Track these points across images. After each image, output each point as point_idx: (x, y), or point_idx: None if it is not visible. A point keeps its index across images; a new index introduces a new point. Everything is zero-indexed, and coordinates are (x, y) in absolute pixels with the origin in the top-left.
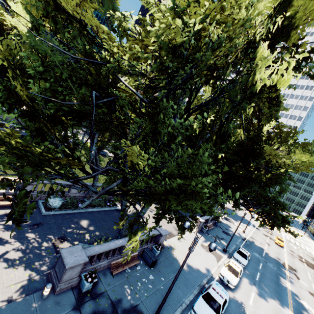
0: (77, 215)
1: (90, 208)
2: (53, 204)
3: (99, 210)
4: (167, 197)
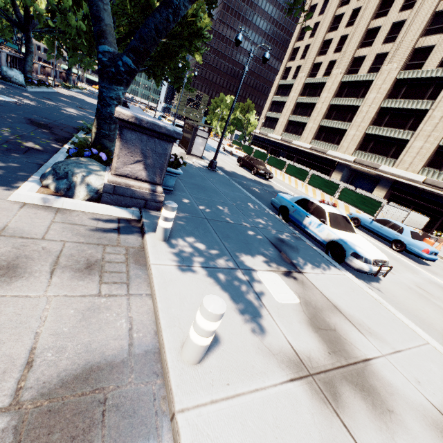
0: (47, 93)
1: (42, 88)
2: (19, 80)
3: (49, 91)
4: (191, 38)
